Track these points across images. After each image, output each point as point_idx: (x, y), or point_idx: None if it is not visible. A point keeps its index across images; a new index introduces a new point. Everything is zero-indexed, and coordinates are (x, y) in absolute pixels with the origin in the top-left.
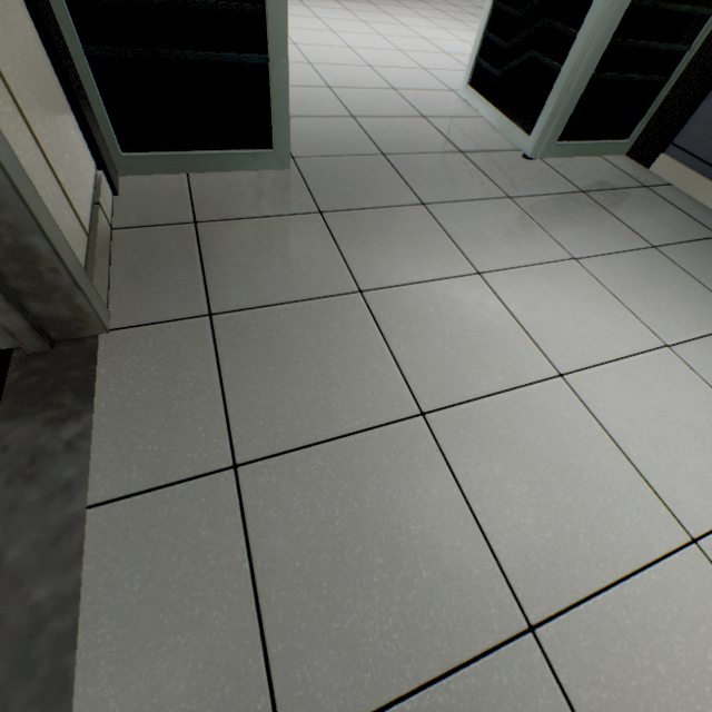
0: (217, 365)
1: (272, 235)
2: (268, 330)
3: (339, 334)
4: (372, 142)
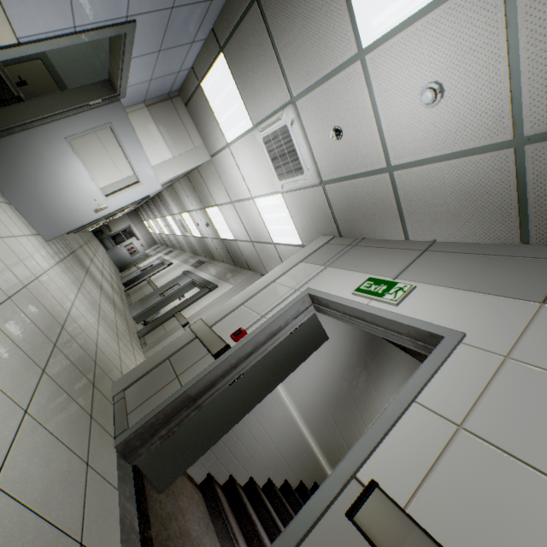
0: None
1: None
2: None
3: None
4: None
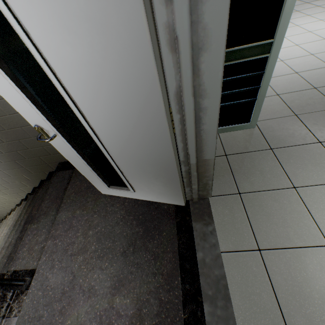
0: (245, 213)
1: (253, 160)
2: (260, 201)
3: (288, 206)
4: (289, 108)
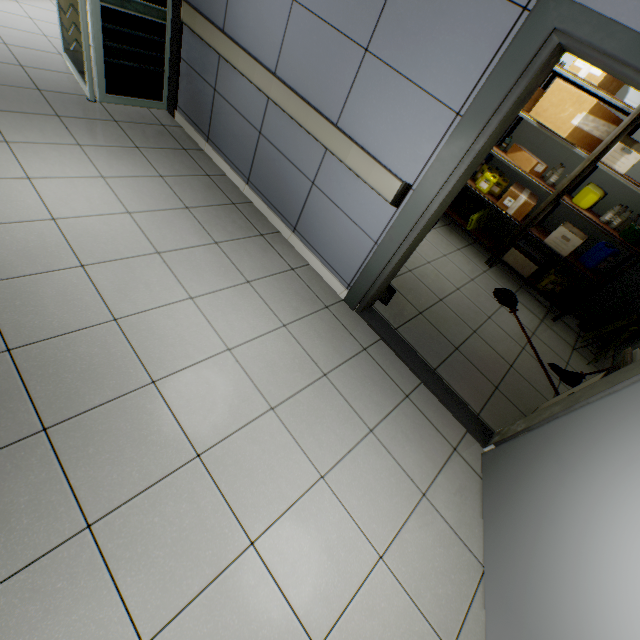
0: None
1: None
2: None
3: None
4: None
